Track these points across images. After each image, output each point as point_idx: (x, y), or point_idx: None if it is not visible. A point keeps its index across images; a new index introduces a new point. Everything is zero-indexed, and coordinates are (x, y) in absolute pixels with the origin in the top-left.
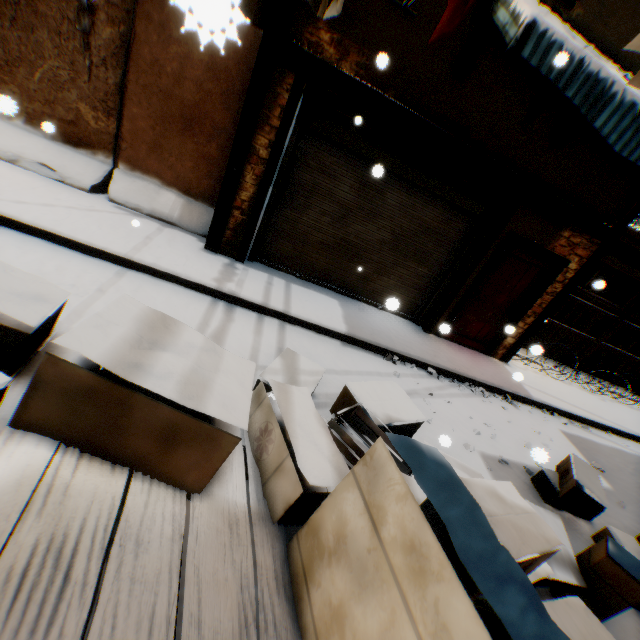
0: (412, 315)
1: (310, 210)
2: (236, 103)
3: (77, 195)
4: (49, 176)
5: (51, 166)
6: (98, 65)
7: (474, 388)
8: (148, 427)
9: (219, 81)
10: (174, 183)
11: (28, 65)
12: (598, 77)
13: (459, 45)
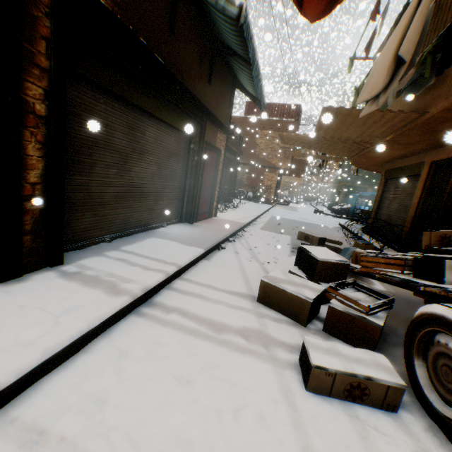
0: (178, 218)
1: (97, 167)
2: None
3: None
4: None
5: None
6: None
7: (241, 234)
8: None
9: None
10: None
11: None
12: (254, 48)
13: (167, 2)
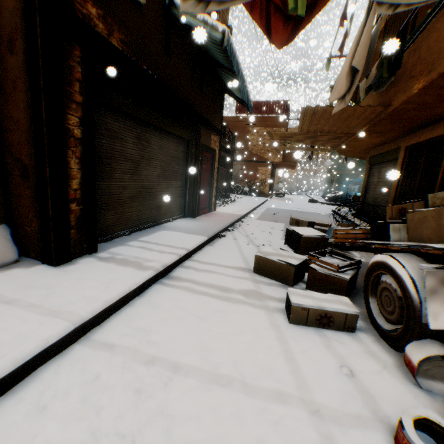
0: (182, 214)
1: (115, 174)
2: None
3: None
4: None
5: None
6: None
7: (238, 224)
8: None
9: None
10: None
11: None
12: (238, 61)
13: (162, 33)
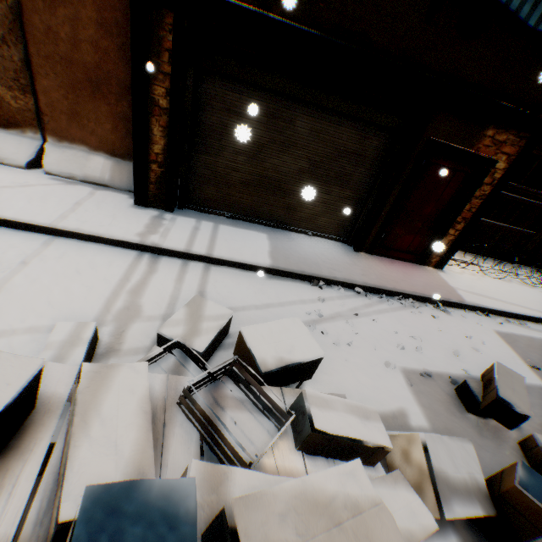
0: (343, 237)
1: (224, 152)
2: None
3: (14, 174)
4: None
5: None
6: (0, 44)
7: (403, 301)
8: None
9: (113, 37)
10: (100, 147)
11: None
12: None
13: None
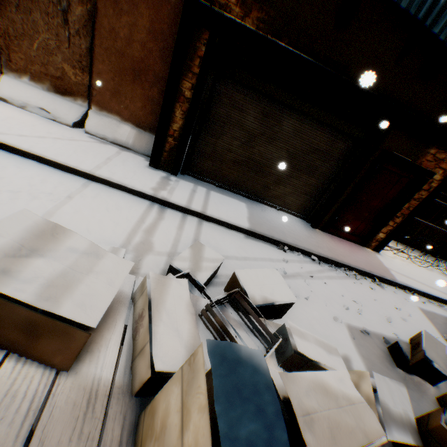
0: (303, 215)
1: (224, 136)
2: (170, 57)
3: (63, 129)
4: (46, 117)
5: (47, 110)
6: (74, 35)
7: (348, 272)
8: (13, 322)
9: (157, 41)
10: (129, 119)
11: (29, 39)
12: None
13: None
